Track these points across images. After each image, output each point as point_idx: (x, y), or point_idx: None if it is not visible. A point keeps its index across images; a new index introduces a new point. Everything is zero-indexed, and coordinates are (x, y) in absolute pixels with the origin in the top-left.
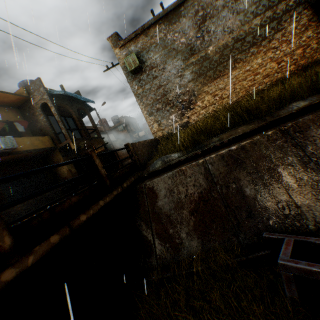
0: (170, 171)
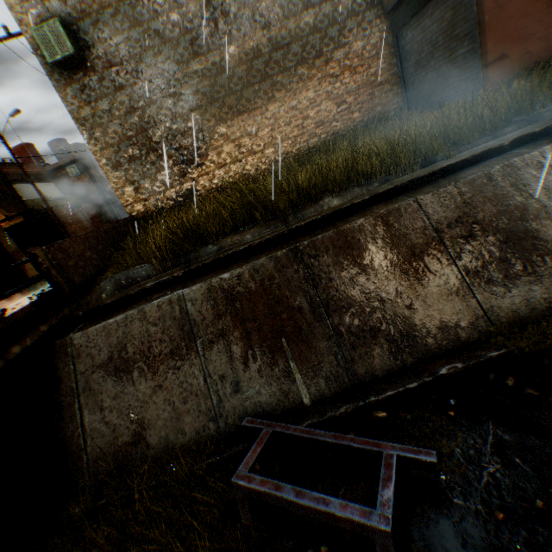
0: (125, 309)
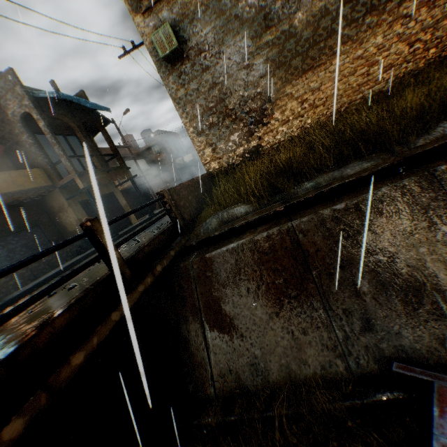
0: (233, 240)
